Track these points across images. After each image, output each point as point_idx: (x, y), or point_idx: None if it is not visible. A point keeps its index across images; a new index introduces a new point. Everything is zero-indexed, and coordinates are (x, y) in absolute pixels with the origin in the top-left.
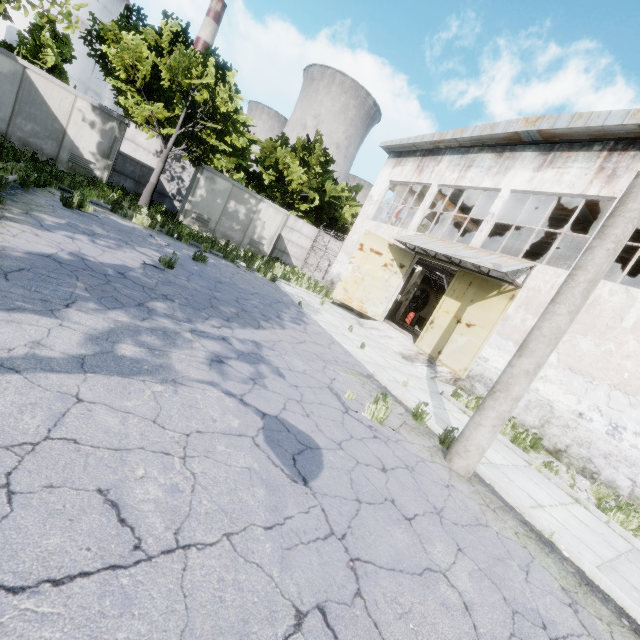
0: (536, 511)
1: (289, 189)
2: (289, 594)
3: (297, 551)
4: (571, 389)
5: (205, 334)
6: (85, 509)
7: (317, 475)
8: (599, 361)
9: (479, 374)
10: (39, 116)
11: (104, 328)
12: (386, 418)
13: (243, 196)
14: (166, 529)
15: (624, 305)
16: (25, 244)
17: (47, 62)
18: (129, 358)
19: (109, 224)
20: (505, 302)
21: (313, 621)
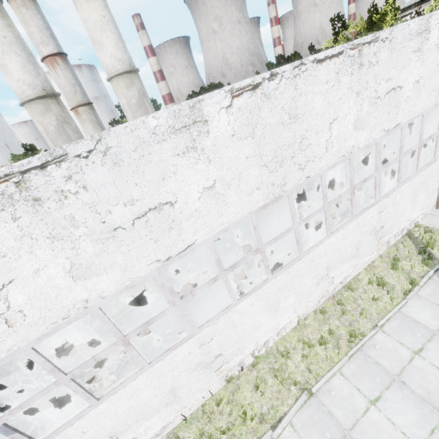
0: None
1: None
2: None
3: None
4: None
5: None
6: None
7: None
8: None
9: None
10: None
11: None
12: None
13: None
14: None
15: None
16: None
17: None
18: None
19: None
20: None
21: None
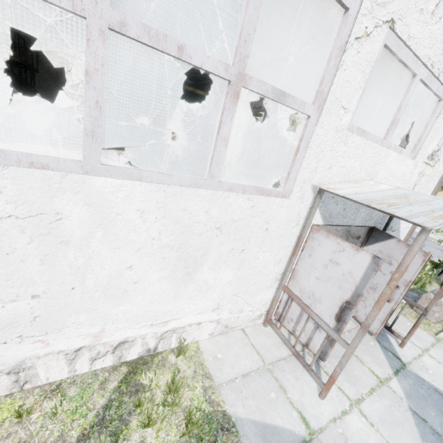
0: None
1: None
2: None
3: None
4: None
5: None
6: None
7: None
8: None
9: None
10: None
11: None
12: None
13: None
14: None
15: None
16: None
17: None
18: None
19: None
20: None
21: None
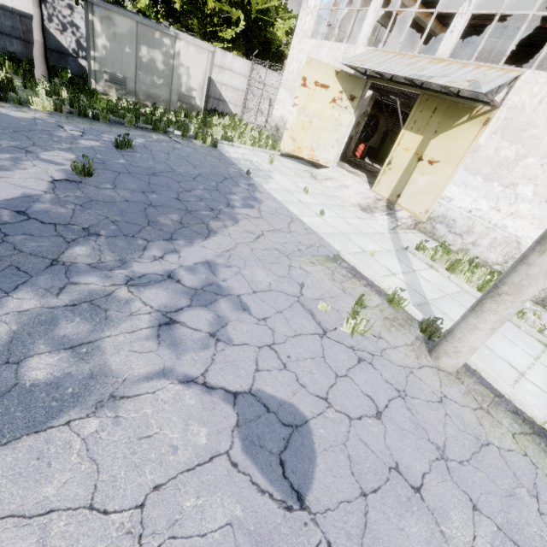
0: (520, 386)
1: (206, 11)
2: None
3: None
4: (544, 223)
5: (145, 279)
6: None
7: (312, 477)
8: None
9: (441, 215)
10: None
11: (1, 338)
12: (367, 331)
13: (153, 36)
14: None
15: None
16: None
17: None
18: (43, 384)
19: None
20: (477, 129)
21: None
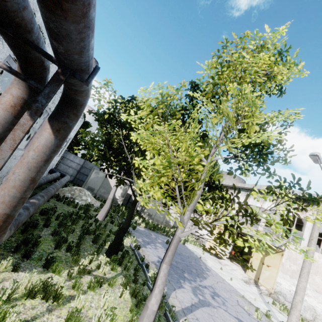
0: None
1: None
2: None
3: None
4: (319, 300)
5: (202, 286)
6: None
7: None
8: None
9: (279, 291)
10: (106, 187)
11: (191, 289)
12: (261, 317)
13: None
14: None
15: None
16: (153, 258)
17: (95, 157)
18: (203, 300)
19: (142, 233)
20: (280, 256)
21: None
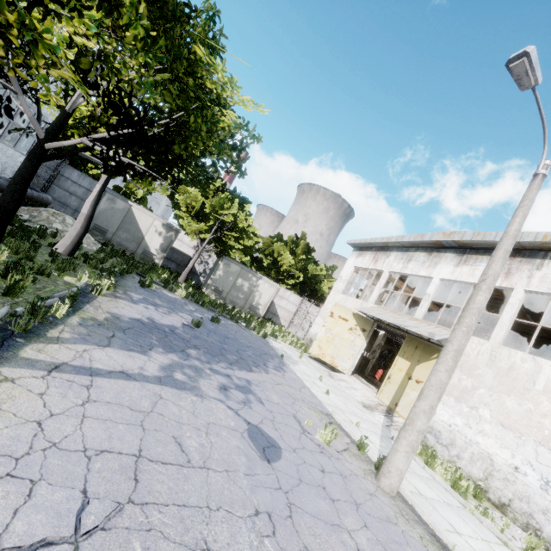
0: (451, 534)
1: (281, 269)
2: (253, 502)
3: (260, 488)
4: (505, 443)
5: (217, 371)
6: (169, 442)
7: (276, 460)
8: (523, 418)
9: (429, 426)
10: (131, 230)
11: (167, 363)
12: (331, 441)
13: (248, 275)
14: (200, 459)
15: (534, 371)
16: (128, 313)
17: (138, 195)
18: (180, 380)
19: (163, 297)
20: None
21: (264, 516)
